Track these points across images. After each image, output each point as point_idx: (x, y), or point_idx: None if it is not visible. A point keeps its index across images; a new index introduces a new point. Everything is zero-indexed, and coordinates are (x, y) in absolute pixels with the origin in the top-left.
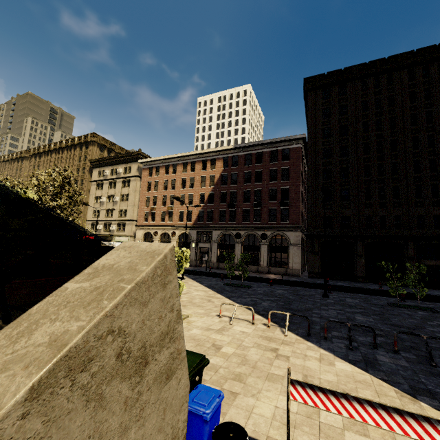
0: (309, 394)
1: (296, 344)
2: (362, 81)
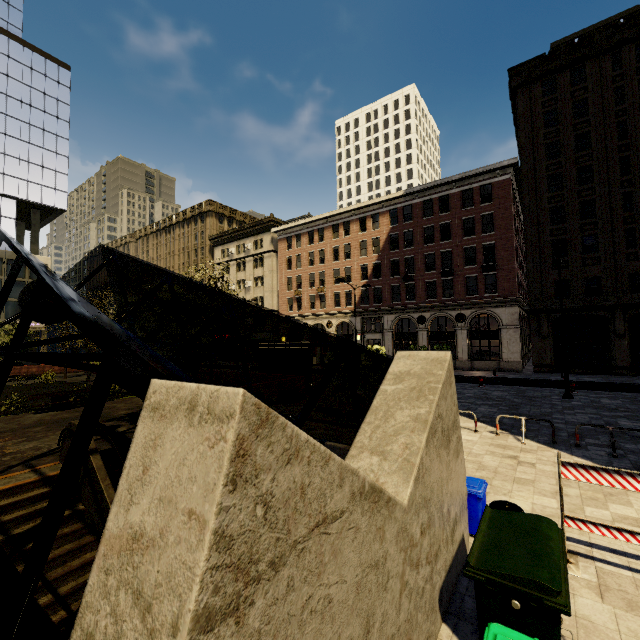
0: (580, 473)
1: (539, 451)
2: (613, 54)
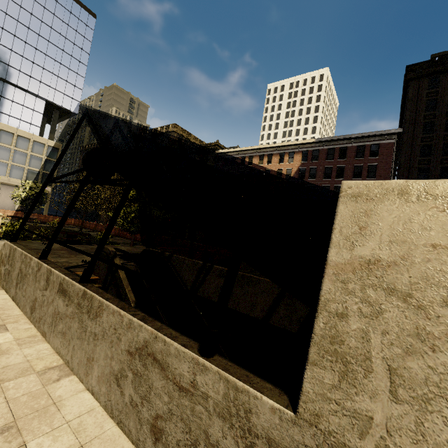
0: None
1: None
2: None
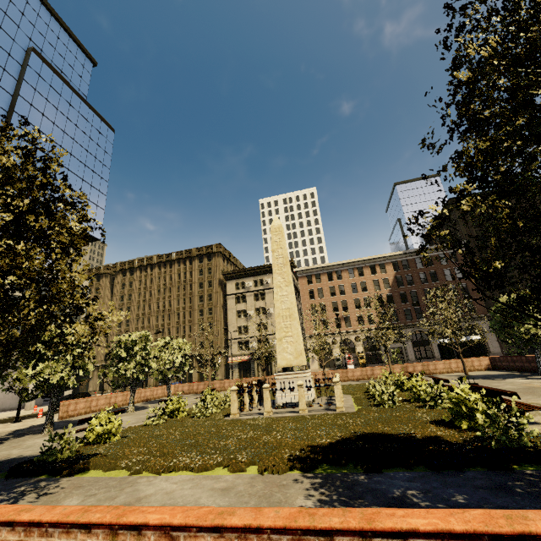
0: None
1: None
2: None
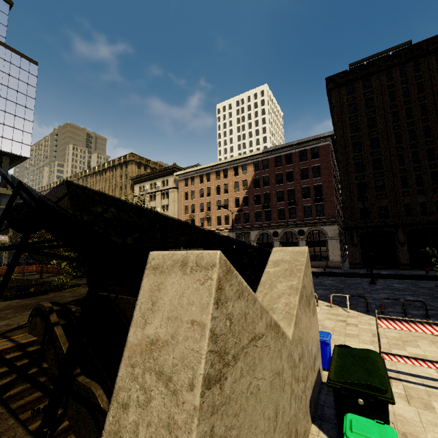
0: (390, 323)
1: (359, 317)
2: (387, 72)
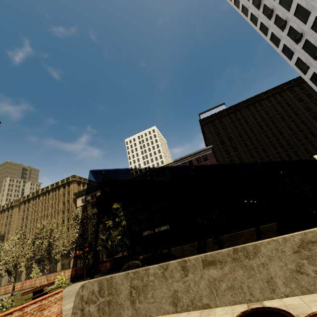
0: None
1: None
2: (228, 116)
